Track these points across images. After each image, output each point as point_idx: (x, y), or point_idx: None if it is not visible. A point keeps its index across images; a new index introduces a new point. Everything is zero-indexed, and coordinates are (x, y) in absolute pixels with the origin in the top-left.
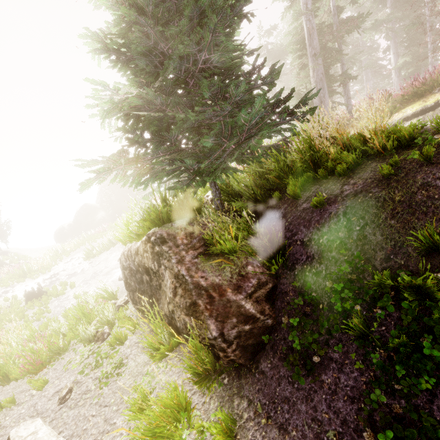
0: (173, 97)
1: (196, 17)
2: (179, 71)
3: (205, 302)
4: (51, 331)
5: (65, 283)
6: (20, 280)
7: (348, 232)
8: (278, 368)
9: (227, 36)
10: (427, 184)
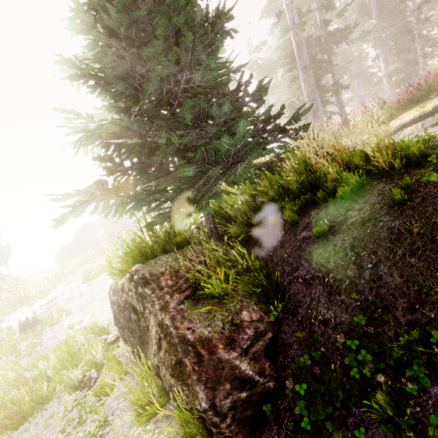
0: (156, 120)
1: (171, 36)
2: (161, 92)
3: (193, 362)
4: (39, 372)
5: (61, 310)
6: (17, 307)
7: (359, 269)
8: None
9: (210, 54)
10: None
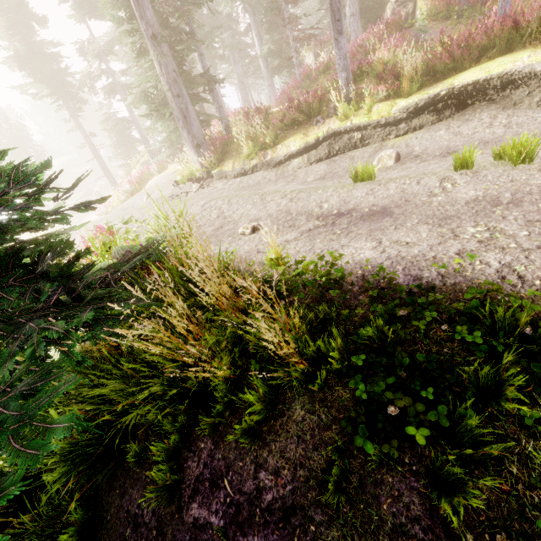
0: None
1: None
2: None
3: None
4: None
5: None
6: None
7: None
8: None
9: None
10: (402, 530)
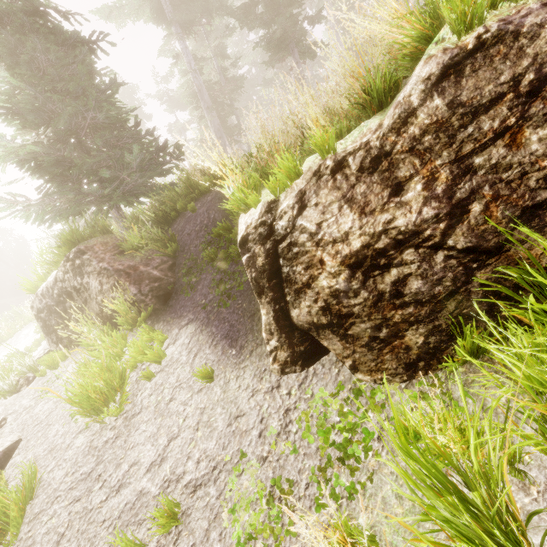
0: (68, 145)
1: (79, 90)
2: (70, 124)
3: (125, 278)
4: None
5: None
6: None
7: (209, 219)
8: (179, 299)
9: (109, 98)
10: None
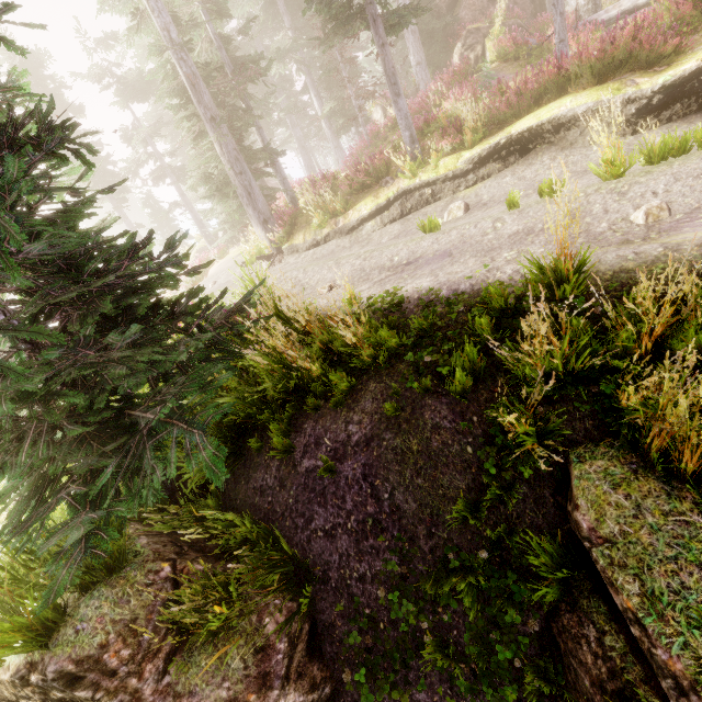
0: None
1: None
2: None
3: None
4: None
5: None
6: None
7: (378, 503)
8: None
9: (41, 177)
10: (437, 426)
